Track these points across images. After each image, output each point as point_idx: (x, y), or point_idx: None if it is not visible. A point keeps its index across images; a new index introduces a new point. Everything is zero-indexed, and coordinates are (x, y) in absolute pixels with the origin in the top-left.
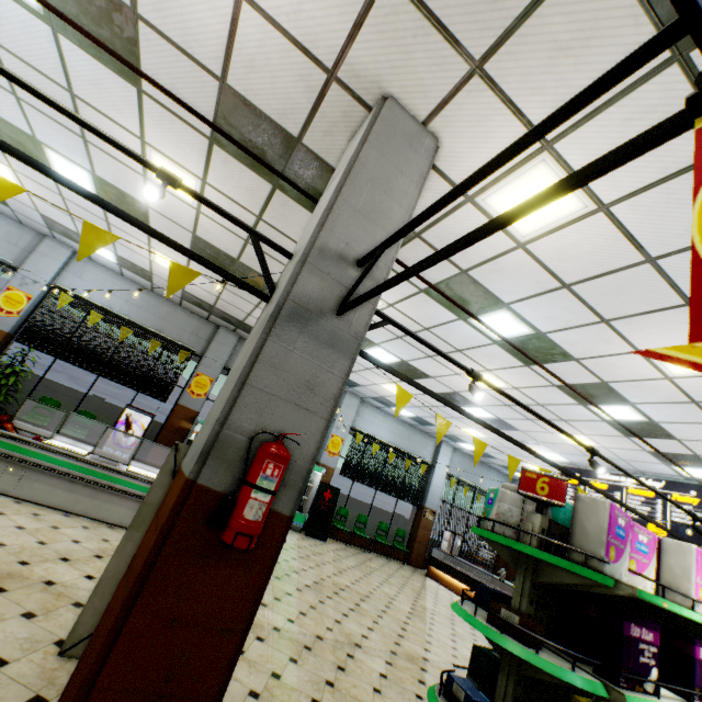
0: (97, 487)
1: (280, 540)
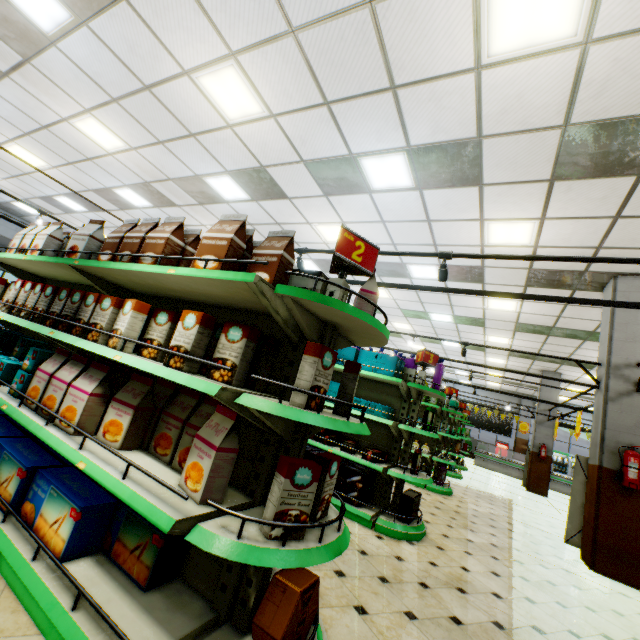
0: (506, 466)
1: (550, 460)
